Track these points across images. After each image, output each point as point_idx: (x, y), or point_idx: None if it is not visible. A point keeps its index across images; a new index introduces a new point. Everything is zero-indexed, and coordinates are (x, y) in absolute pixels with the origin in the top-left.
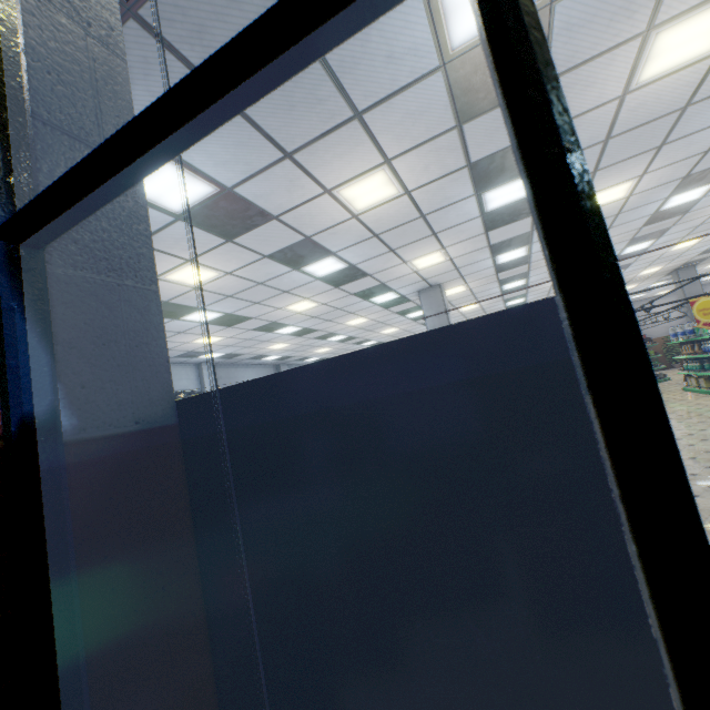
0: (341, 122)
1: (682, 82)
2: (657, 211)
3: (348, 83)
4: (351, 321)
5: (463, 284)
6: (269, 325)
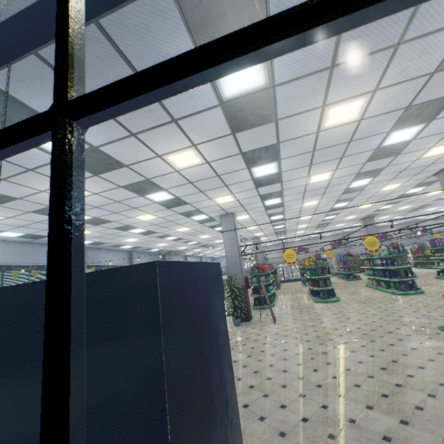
0: (165, 122)
1: (345, 130)
2: (347, 188)
3: (168, 105)
4: (179, 228)
5: (247, 214)
6: (124, 226)
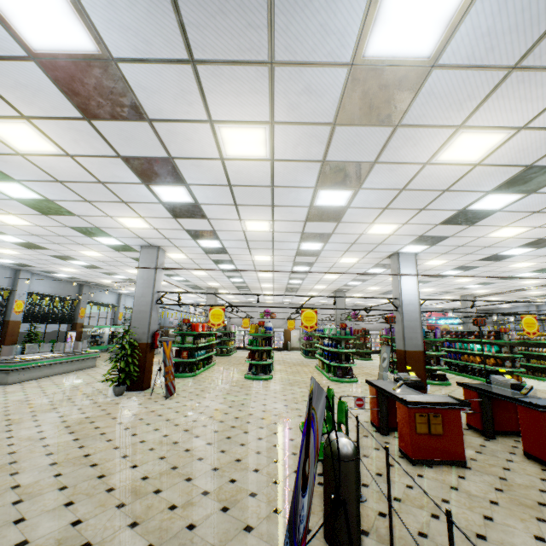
0: None
1: (260, 169)
2: (299, 248)
3: None
4: (85, 251)
5: (182, 253)
6: None
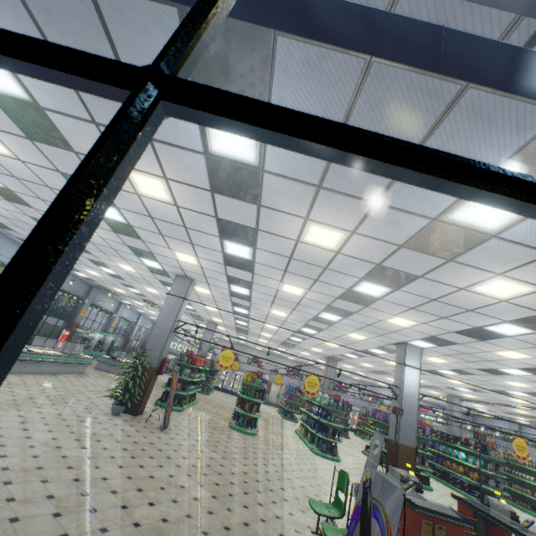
0: None
1: (323, 255)
2: (317, 315)
3: None
4: (122, 264)
5: (209, 289)
6: None
